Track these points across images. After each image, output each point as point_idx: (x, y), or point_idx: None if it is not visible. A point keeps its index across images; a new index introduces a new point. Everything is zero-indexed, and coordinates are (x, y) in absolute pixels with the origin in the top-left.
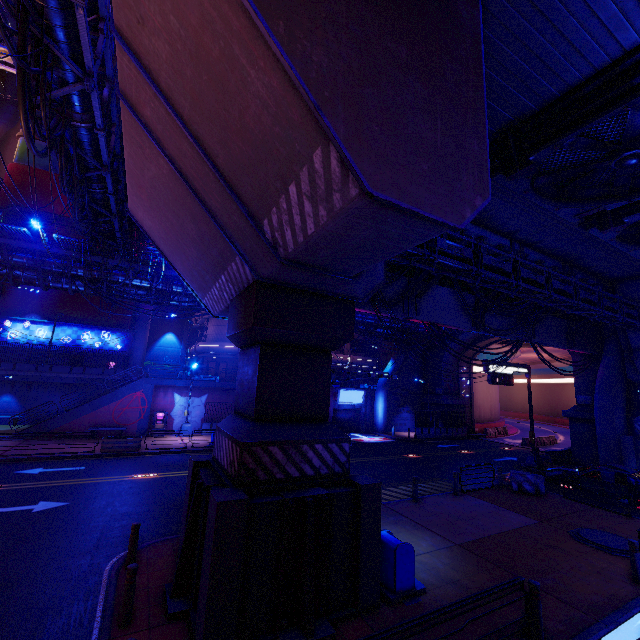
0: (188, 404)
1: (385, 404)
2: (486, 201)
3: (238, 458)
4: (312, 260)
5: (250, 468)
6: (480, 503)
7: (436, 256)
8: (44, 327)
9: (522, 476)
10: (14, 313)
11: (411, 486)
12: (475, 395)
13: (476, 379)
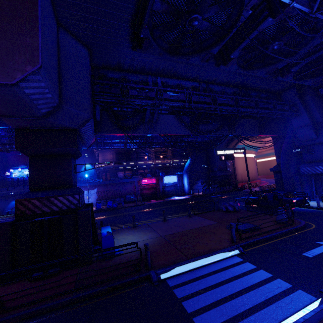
0: (88, 193)
1: (188, 180)
2: (36, 67)
3: (15, 206)
4: (7, 113)
5: (22, 210)
6: (197, 218)
7: (129, 99)
8: (27, 169)
9: (227, 203)
10: (13, 165)
11: (174, 215)
12: (238, 169)
13: (237, 160)
